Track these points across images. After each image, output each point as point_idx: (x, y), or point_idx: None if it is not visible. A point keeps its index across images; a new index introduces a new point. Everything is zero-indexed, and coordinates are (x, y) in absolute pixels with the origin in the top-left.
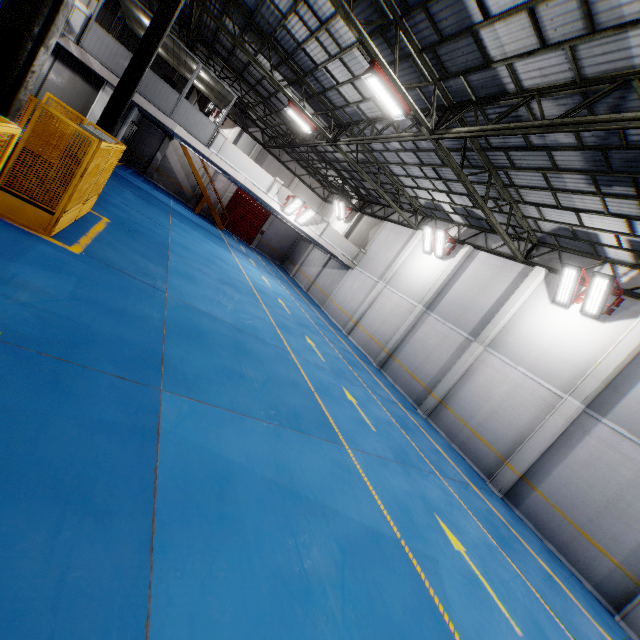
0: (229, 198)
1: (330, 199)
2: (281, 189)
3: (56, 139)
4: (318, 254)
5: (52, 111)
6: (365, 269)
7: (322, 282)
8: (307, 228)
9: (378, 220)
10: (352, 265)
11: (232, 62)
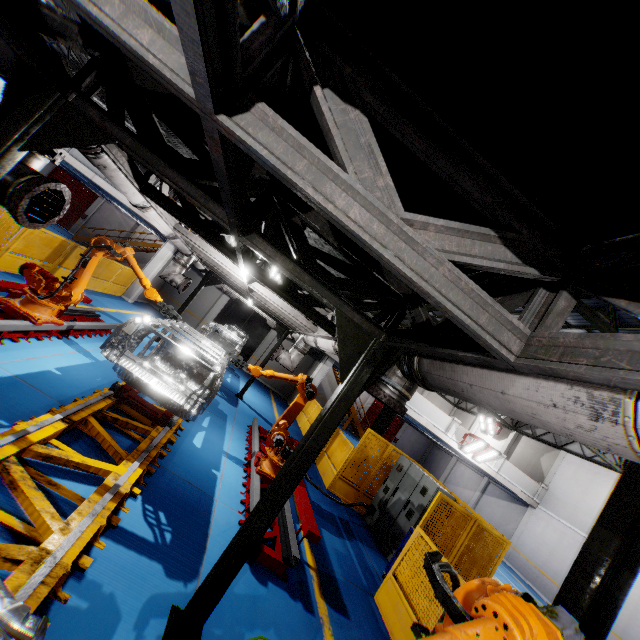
0: (367, 408)
1: (463, 406)
2: (458, 427)
3: (479, 546)
4: (467, 471)
5: (483, 524)
6: (556, 513)
7: (486, 514)
8: (484, 464)
9: (547, 446)
10: (533, 503)
11: (403, 321)
